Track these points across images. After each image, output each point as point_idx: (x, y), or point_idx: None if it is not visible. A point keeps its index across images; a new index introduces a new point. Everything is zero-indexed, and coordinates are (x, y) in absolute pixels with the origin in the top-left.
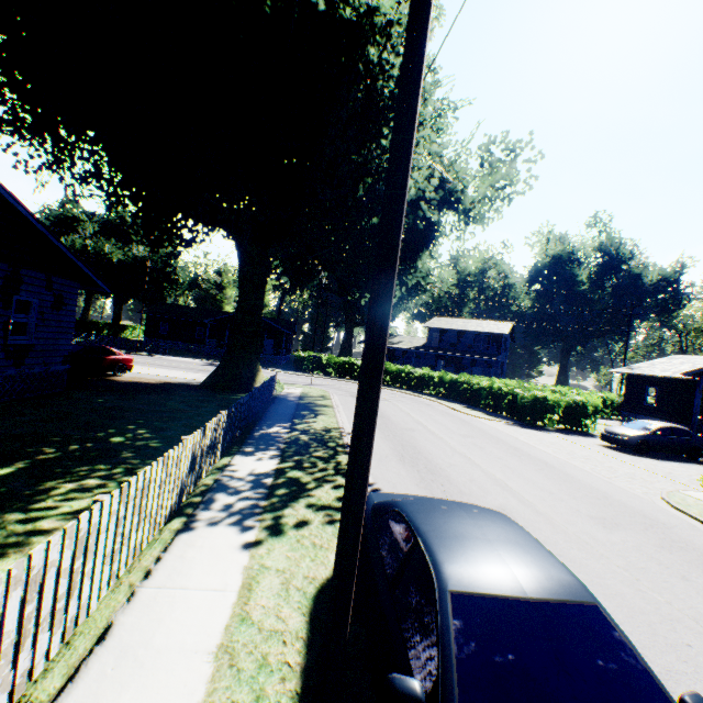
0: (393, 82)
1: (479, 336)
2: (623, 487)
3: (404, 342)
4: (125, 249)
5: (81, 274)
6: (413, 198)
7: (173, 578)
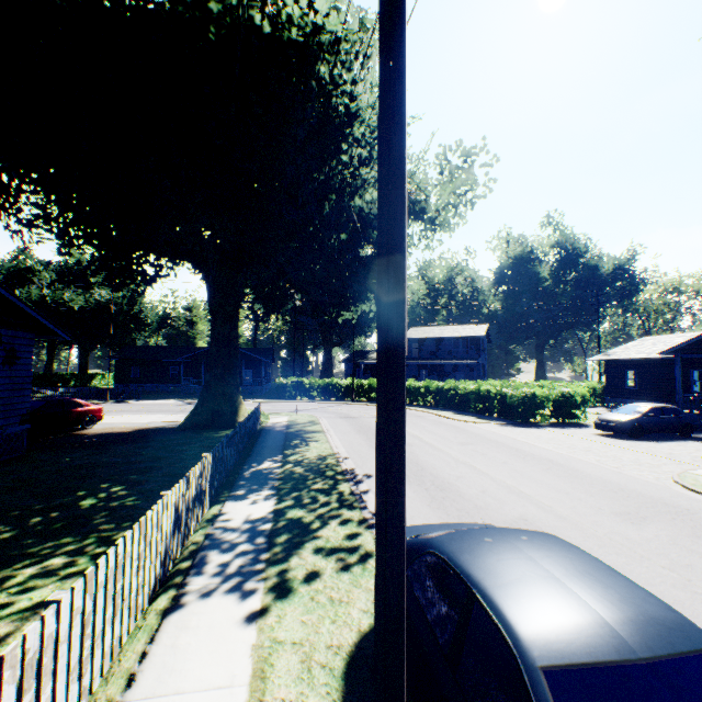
0: (347, 98)
1: (457, 341)
2: (634, 475)
3: None
4: (87, 295)
5: (35, 323)
6: None
7: (163, 680)
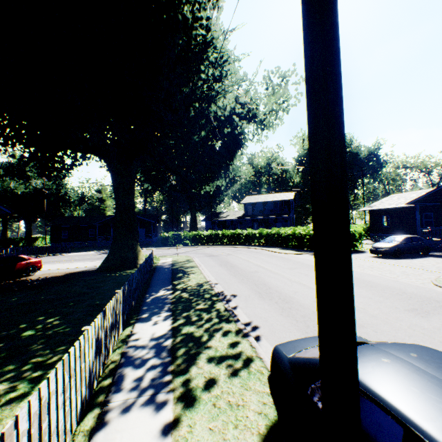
0: (203, 30)
1: (275, 204)
2: (407, 282)
3: (230, 215)
4: (27, 184)
5: None
6: (228, 114)
7: None
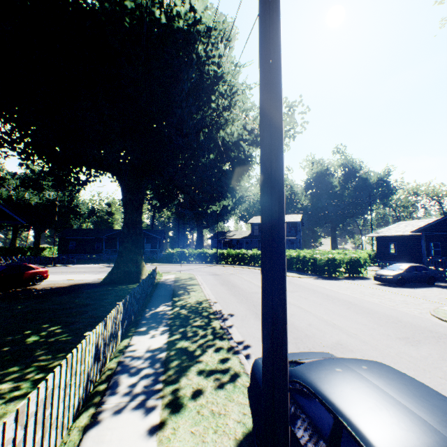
0: (215, 66)
1: None
2: (405, 311)
3: (237, 234)
4: (40, 195)
5: (0, 212)
6: (236, 139)
7: None
